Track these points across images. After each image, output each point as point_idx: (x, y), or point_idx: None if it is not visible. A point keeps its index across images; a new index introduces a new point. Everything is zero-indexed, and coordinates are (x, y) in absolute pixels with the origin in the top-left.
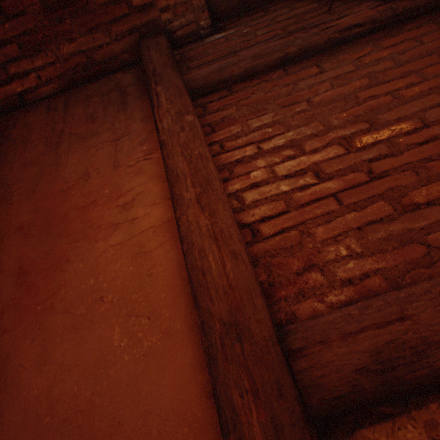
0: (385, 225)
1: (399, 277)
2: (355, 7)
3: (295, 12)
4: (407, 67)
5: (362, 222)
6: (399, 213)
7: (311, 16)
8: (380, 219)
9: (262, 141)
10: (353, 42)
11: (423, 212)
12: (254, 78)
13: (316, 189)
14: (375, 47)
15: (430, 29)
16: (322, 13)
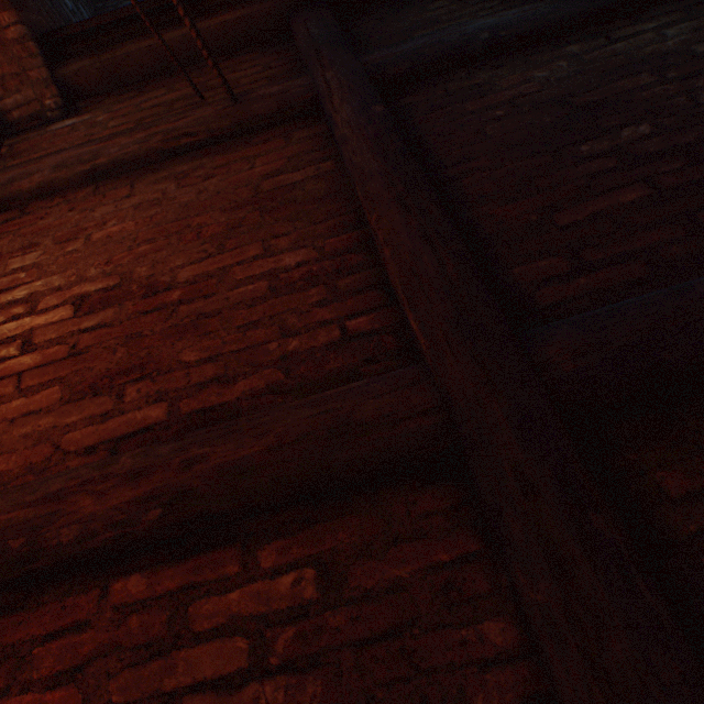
0: (41, 417)
1: (7, 484)
2: (206, 105)
3: (170, 97)
4: (215, 200)
5: (23, 412)
6: (64, 403)
7: (181, 107)
8: (41, 410)
9: (5, 291)
10: (191, 155)
11: (86, 403)
12: (61, 195)
13: (12, 364)
14: (208, 165)
15: (275, 147)
16: (195, 103)
